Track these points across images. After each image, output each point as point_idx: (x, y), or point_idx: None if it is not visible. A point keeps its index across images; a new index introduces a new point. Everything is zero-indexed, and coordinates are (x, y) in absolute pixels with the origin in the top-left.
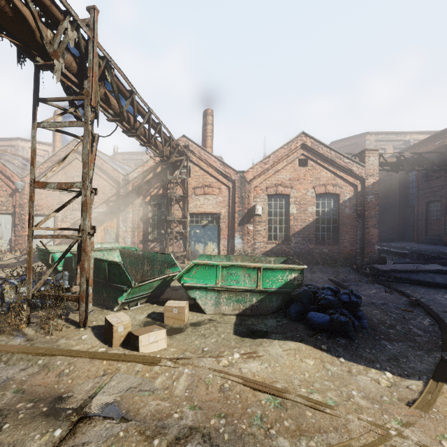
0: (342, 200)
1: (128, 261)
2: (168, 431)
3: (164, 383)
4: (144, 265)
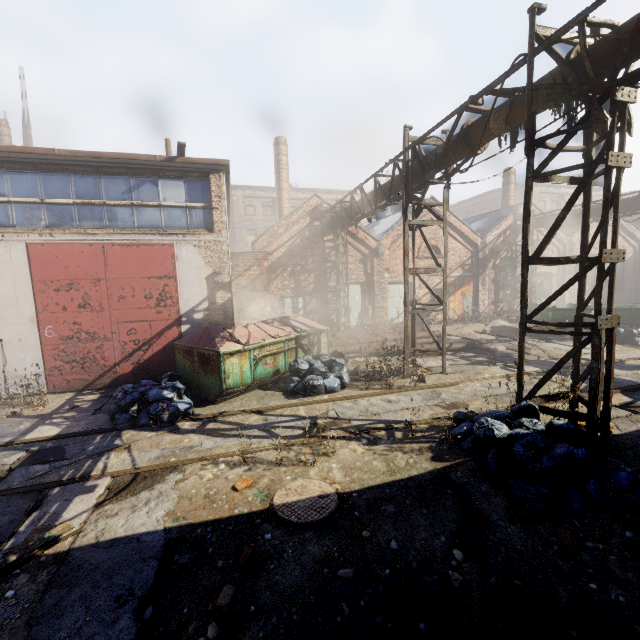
0: (626, 258)
1: None
2: None
3: None
4: None
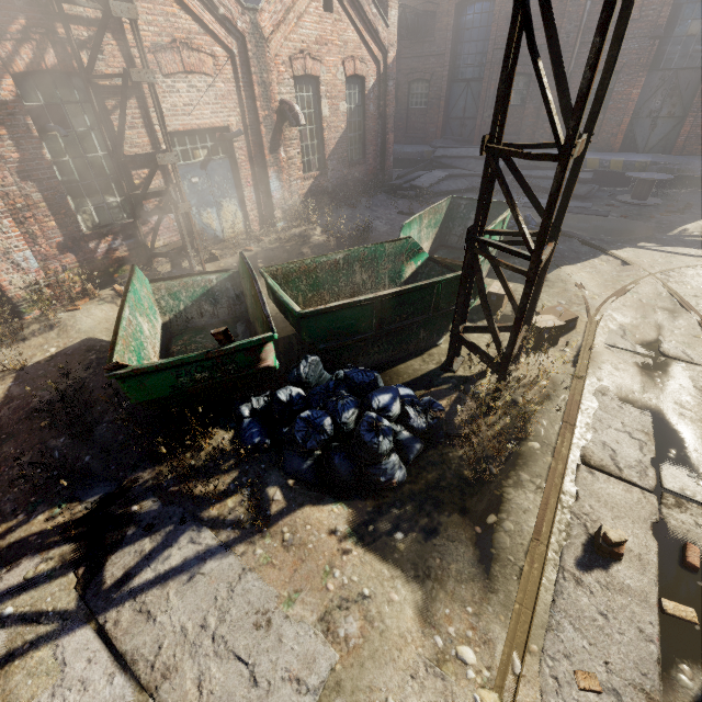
0: (368, 88)
1: (308, 284)
2: (664, 327)
3: (615, 325)
4: (354, 275)
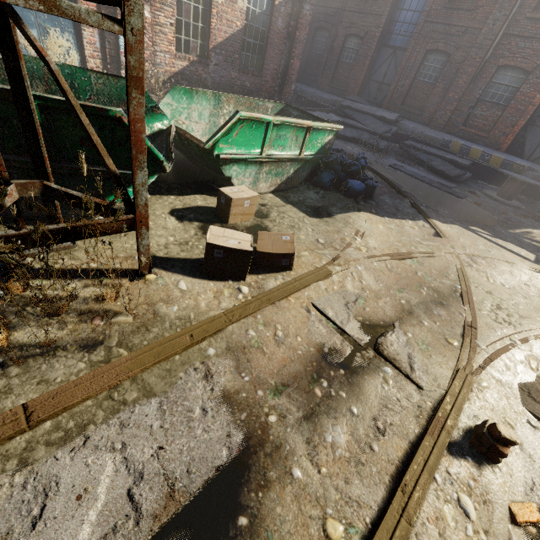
0: None
1: None
2: (416, 313)
3: (355, 287)
4: None
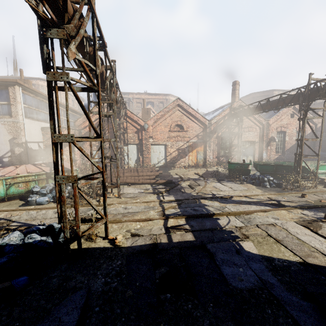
0: (306, 134)
1: None
2: None
3: None
4: None
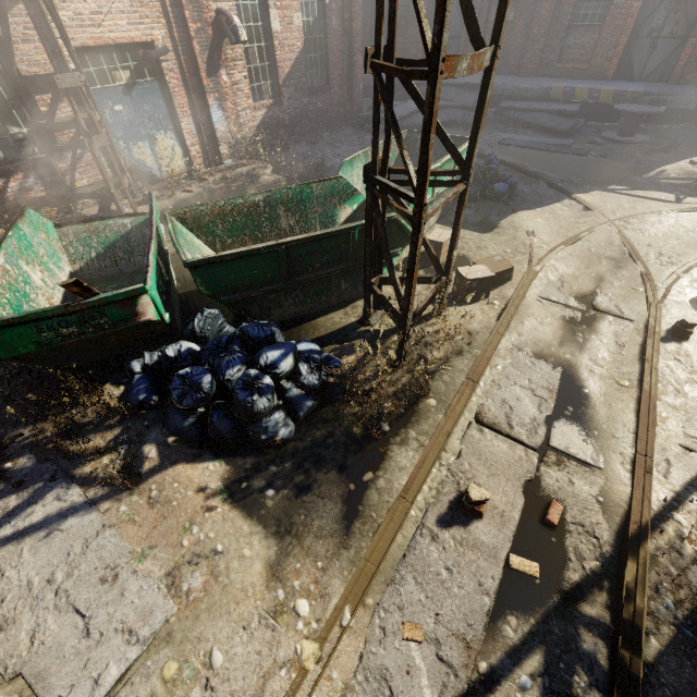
0: None
1: (225, 230)
2: (605, 279)
3: (555, 276)
4: (278, 219)
